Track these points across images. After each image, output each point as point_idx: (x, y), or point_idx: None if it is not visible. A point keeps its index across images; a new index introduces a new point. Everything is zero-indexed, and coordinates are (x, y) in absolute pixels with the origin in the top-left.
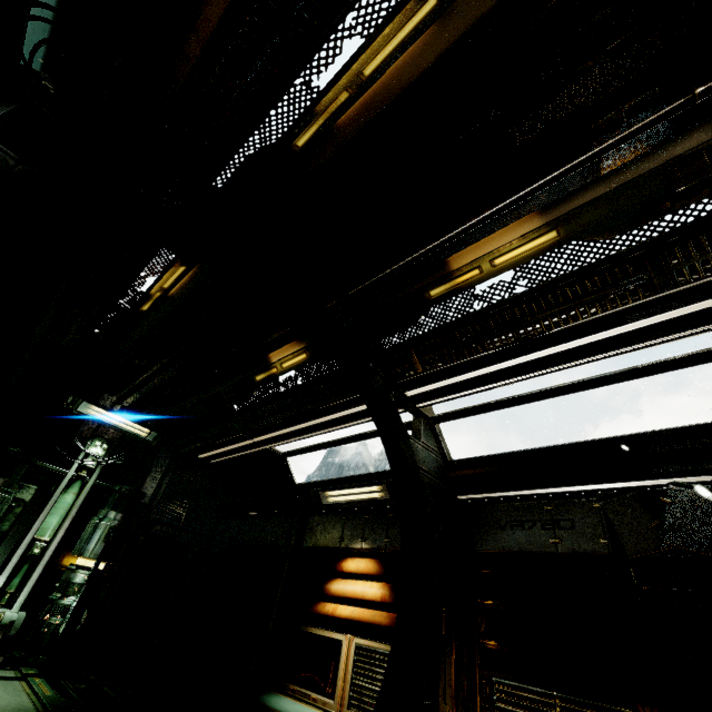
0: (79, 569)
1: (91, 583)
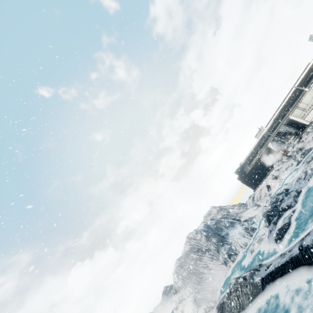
0: None
1: None
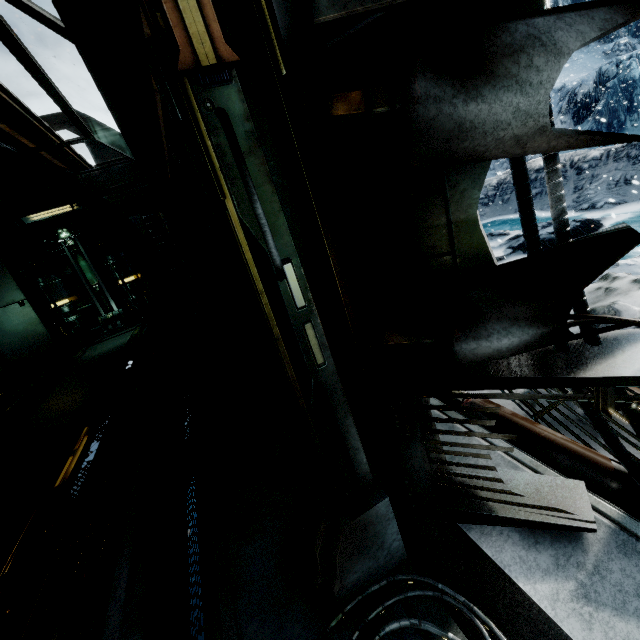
0: (121, 286)
1: (133, 288)
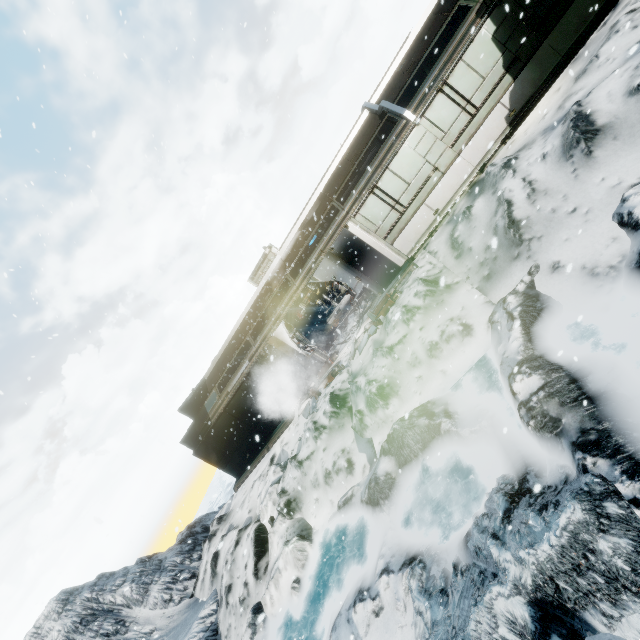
0: None
1: None
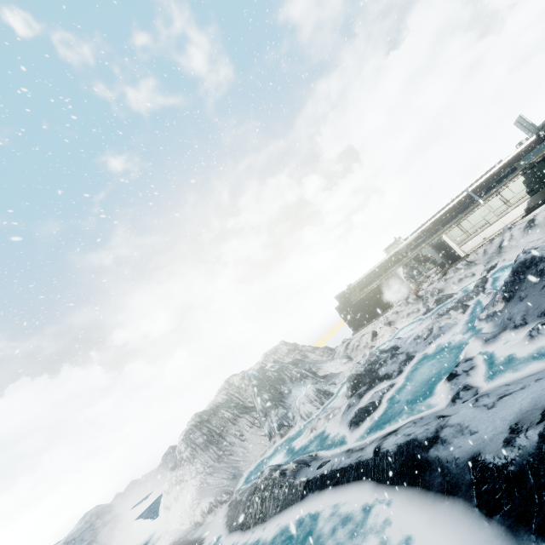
0: None
1: None
